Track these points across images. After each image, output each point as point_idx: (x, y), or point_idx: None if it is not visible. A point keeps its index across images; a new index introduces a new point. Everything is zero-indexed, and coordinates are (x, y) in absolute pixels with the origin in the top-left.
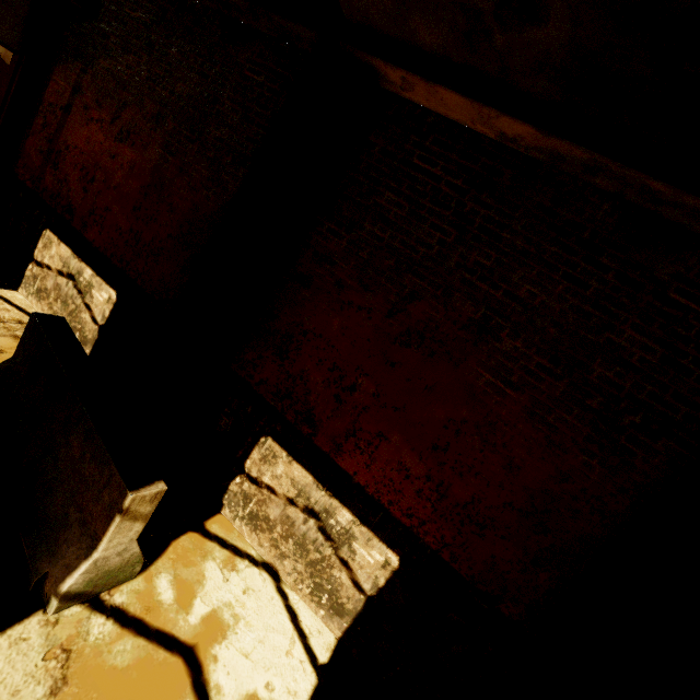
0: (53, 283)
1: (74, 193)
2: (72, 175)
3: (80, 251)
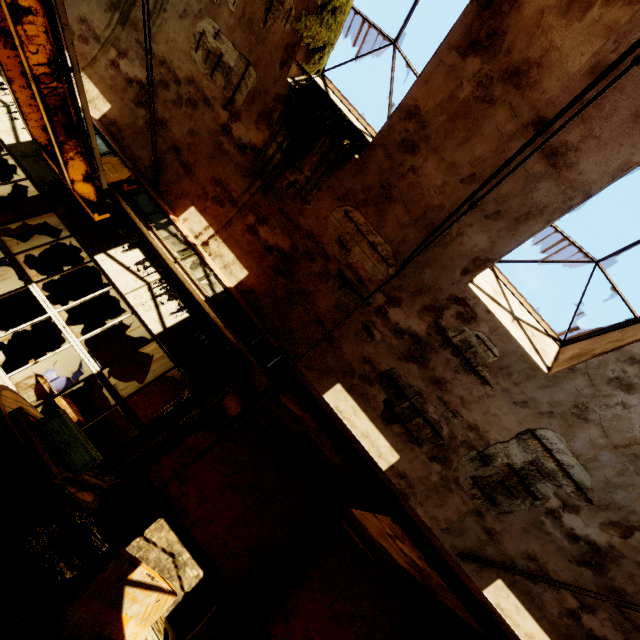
0: (155, 556)
1: (191, 503)
2: (193, 492)
3: (185, 540)
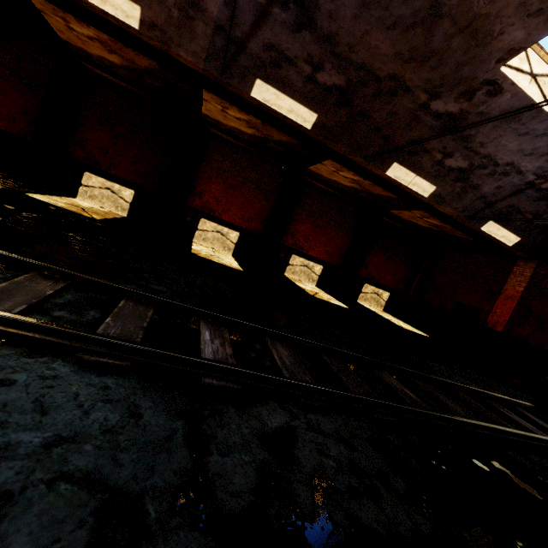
0: None
1: None
2: None
3: None
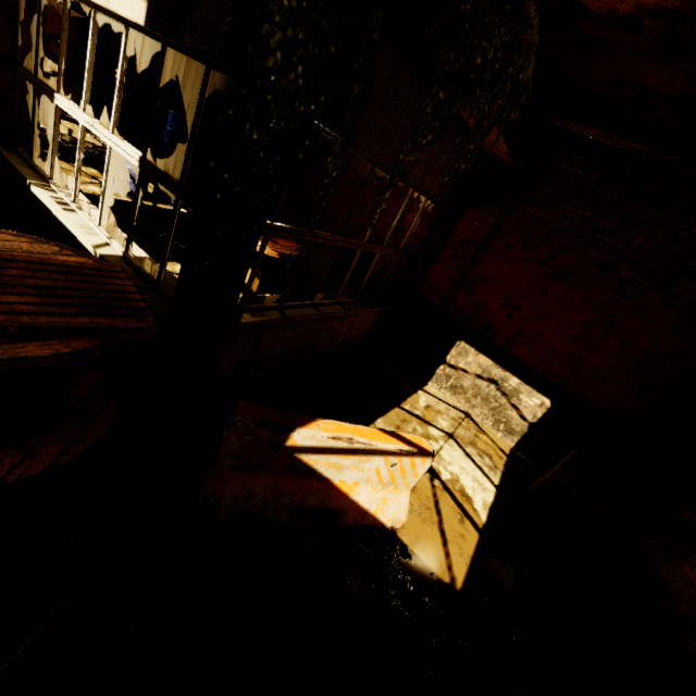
0: (470, 383)
1: (495, 316)
2: (492, 301)
3: (503, 363)
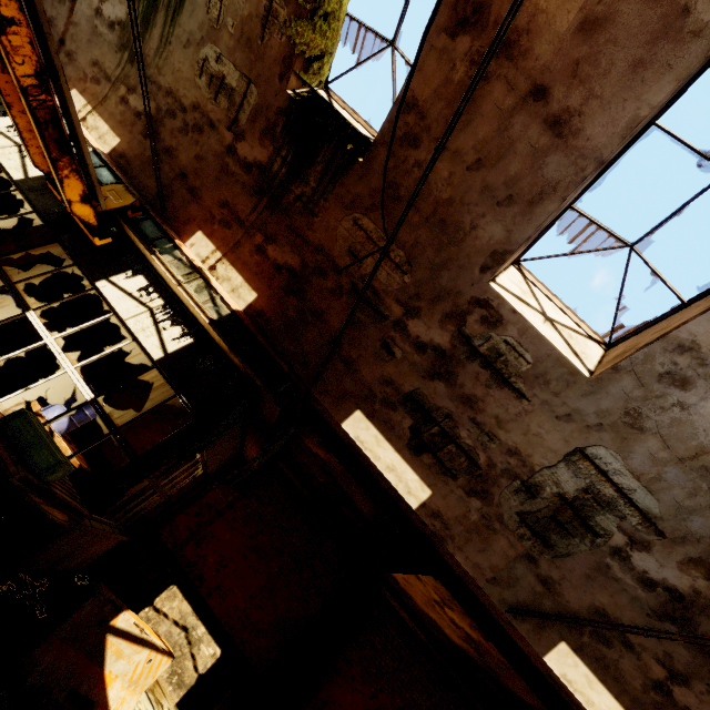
0: (166, 629)
1: (209, 568)
2: (211, 556)
3: (200, 611)
